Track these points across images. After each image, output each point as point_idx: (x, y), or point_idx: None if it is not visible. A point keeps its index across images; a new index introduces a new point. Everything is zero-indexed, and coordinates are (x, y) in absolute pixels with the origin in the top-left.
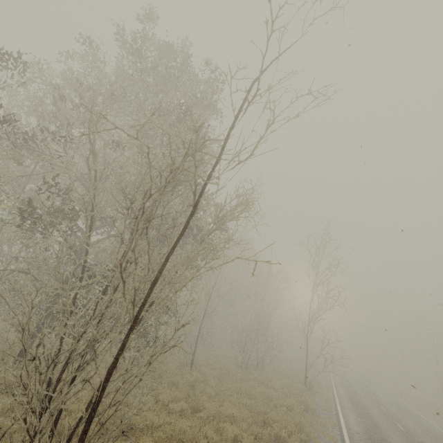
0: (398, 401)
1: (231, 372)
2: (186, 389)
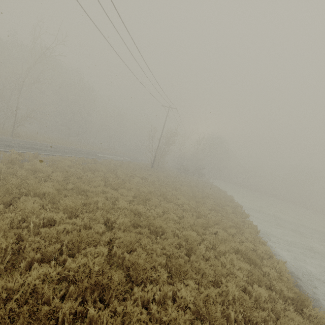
0: (113, 158)
1: None
2: None
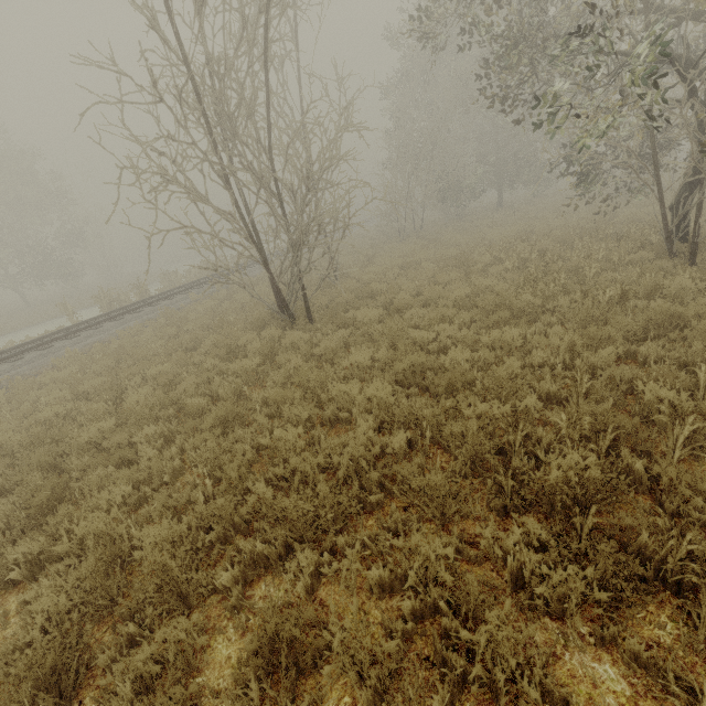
0: None
1: None
2: None
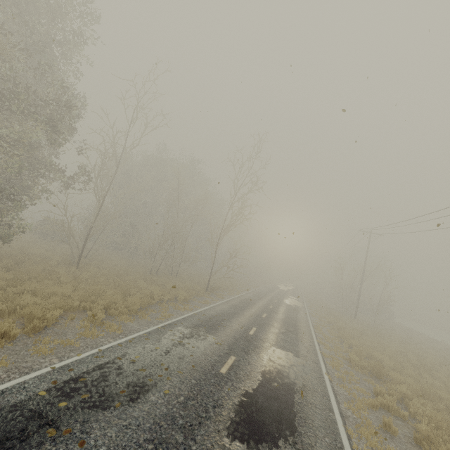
0: (300, 305)
1: (132, 275)
2: (35, 276)
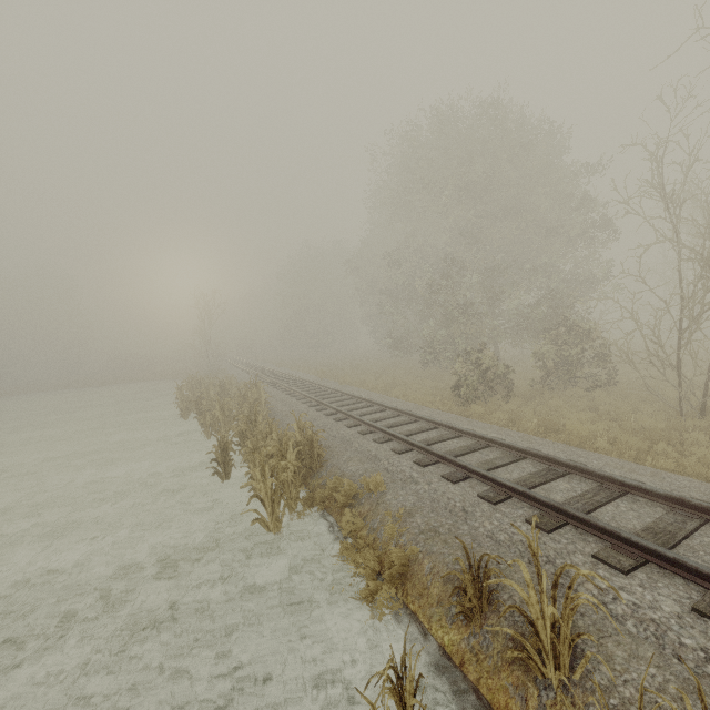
0: None
1: None
2: None
